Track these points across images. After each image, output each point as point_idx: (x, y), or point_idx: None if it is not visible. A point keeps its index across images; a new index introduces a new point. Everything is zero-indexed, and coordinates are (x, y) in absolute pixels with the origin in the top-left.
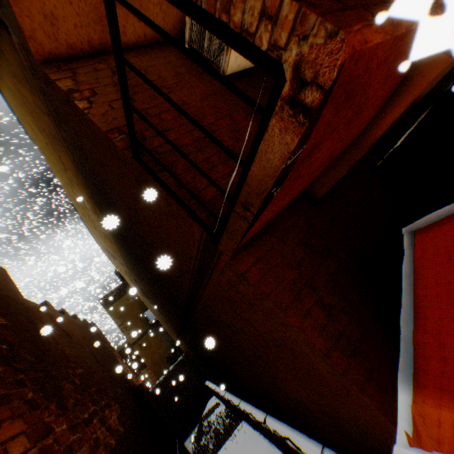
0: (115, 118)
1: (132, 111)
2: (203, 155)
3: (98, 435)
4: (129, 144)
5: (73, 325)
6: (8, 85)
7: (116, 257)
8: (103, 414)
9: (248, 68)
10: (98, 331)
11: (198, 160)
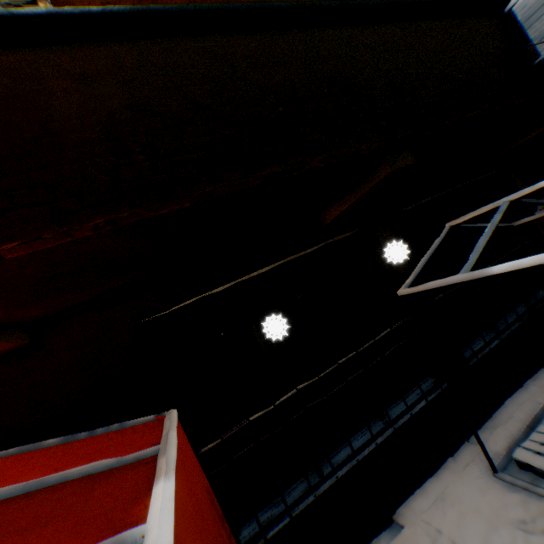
0: None
1: None
2: None
3: None
4: None
5: None
6: None
7: None
8: None
9: None
10: None
11: None
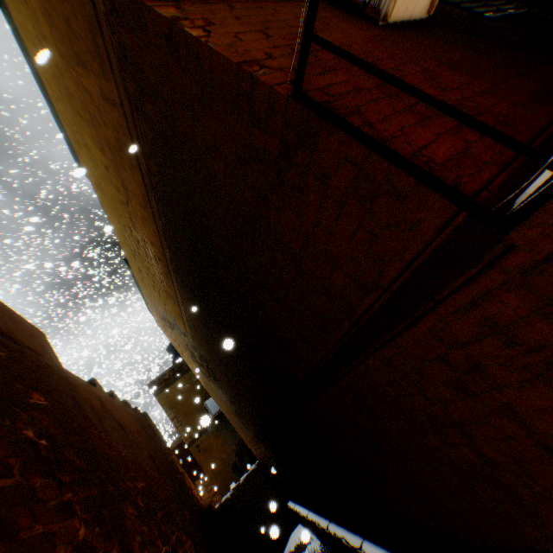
0: (248, 52)
1: (270, 47)
2: (400, 103)
3: None
4: (279, 81)
5: (125, 414)
6: (66, 89)
7: (177, 325)
8: None
9: (414, 19)
10: (152, 425)
11: (396, 109)
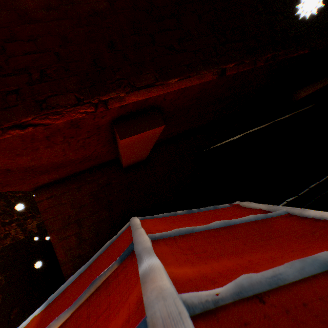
0: None
1: None
2: None
3: (11, 233)
4: None
5: None
6: None
7: None
8: (25, 222)
9: None
10: None
11: None
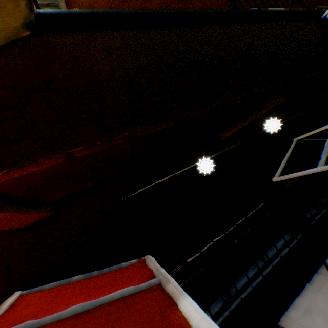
0: None
1: None
2: None
3: None
4: None
5: None
6: None
7: None
8: None
9: None
10: None
11: None
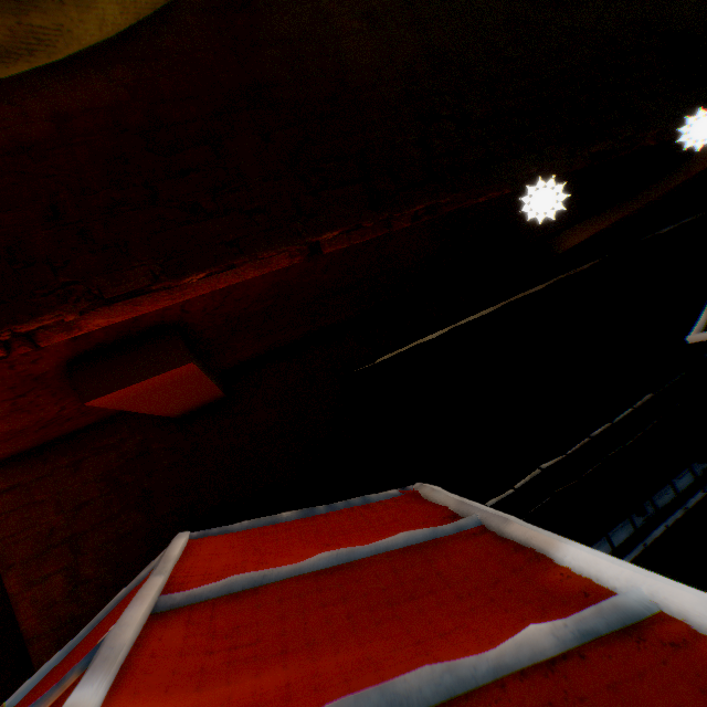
0: None
1: None
2: None
3: None
4: None
5: None
6: None
7: None
8: None
9: None
10: None
11: None
